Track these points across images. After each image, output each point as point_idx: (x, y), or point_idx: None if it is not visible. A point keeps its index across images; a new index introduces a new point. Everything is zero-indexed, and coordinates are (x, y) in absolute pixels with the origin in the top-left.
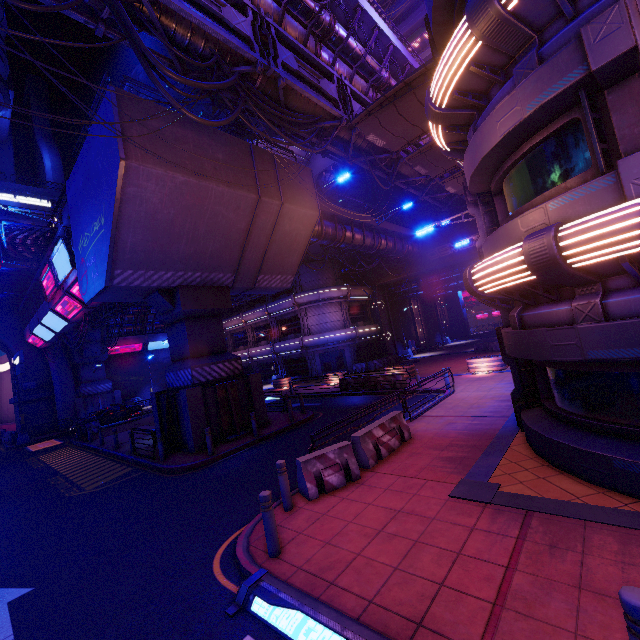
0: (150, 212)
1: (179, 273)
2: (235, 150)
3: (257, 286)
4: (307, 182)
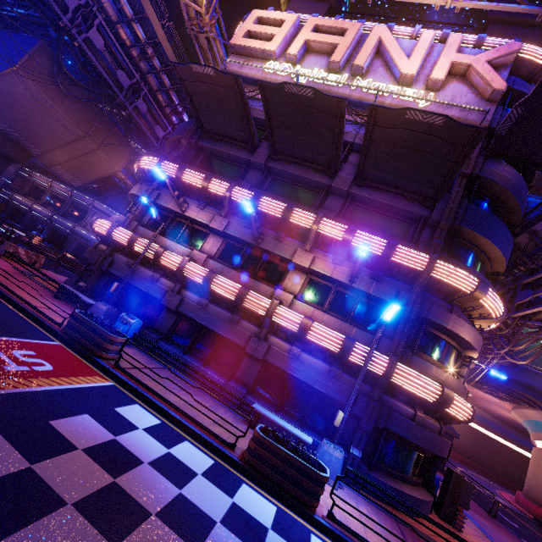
0: (12, 92)
1: (5, 125)
2: (92, 109)
3: (53, 169)
4: (126, 153)
